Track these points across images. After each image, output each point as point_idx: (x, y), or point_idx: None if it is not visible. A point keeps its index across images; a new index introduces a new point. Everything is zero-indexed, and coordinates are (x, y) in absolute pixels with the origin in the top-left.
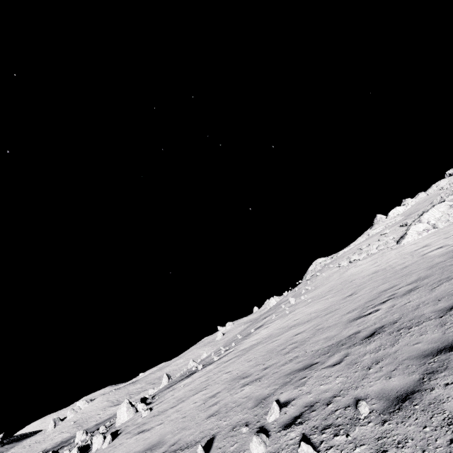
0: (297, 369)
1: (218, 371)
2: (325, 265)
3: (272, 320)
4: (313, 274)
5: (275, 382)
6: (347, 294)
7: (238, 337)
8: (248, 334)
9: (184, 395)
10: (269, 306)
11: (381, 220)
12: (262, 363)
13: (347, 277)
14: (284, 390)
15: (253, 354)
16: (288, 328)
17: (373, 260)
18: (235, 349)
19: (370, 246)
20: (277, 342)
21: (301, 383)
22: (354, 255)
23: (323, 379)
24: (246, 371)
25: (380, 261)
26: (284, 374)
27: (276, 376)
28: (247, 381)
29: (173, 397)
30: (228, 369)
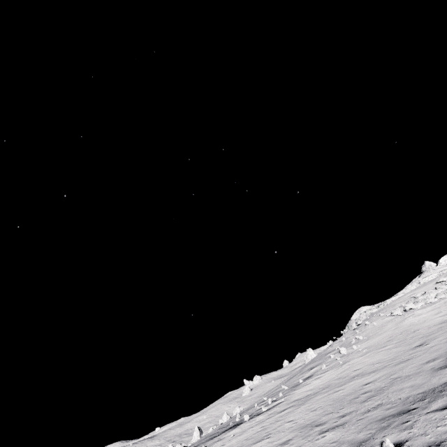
0: (391, 415)
1: (275, 421)
2: (372, 313)
3: (322, 370)
4: (360, 323)
5: (367, 427)
6: (414, 344)
7: (282, 388)
8: (296, 385)
9: (240, 444)
10: (307, 358)
11: (431, 267)
12: (334, 411)
13: (407, 327)
14: (385, 433)
15: (314, 403)
16: (350, 378)
17: (435, 309)
18: (285, 399)
19: (427, 294)
20: (343, 391)
21: (406, 427)
22: (408, 303)
23: (436, 421)
24: (316, 419)
25: (445, 311)
26: (375, 420)
27: (364, 422)
28: (324, 428)
29: (225, 446)
30: (288, 418)
